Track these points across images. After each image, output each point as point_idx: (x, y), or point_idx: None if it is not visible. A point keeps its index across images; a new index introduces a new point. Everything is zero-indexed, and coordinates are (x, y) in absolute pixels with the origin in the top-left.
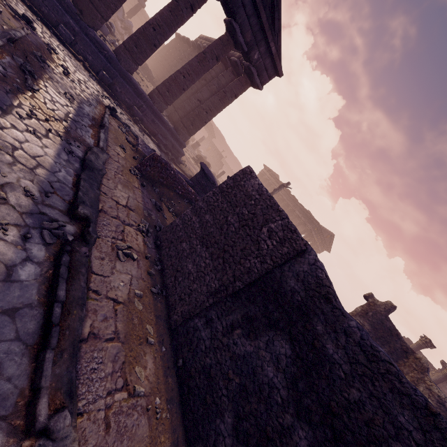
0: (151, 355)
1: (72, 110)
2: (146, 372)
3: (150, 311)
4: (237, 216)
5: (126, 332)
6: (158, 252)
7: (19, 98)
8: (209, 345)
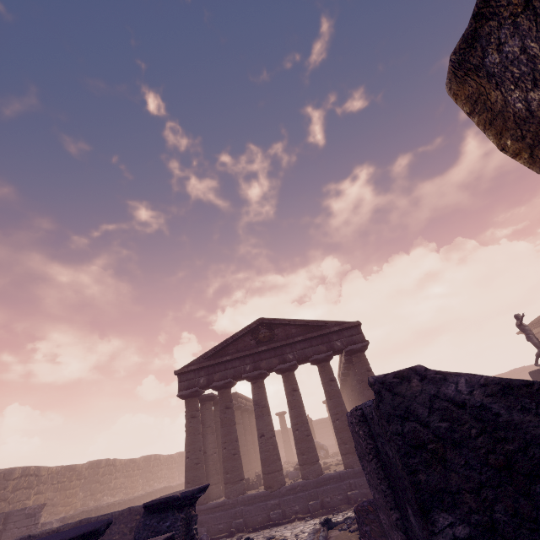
0: None
1: None
2: None
3: None
4: (364, 460)
5: None
6: None
7: None
8: None
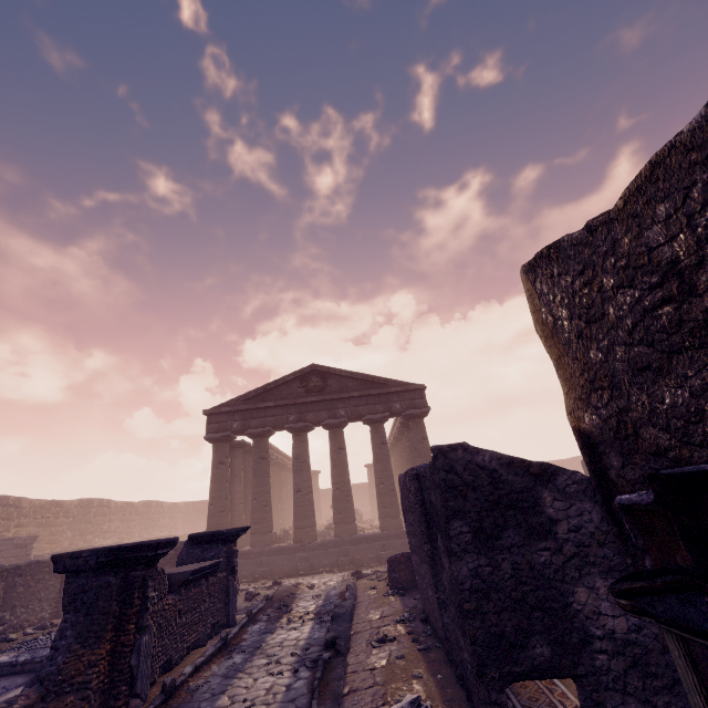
0: (420, 683)
1: (320, 602)
2: (412, 692)
3: (418, 662)
4: (409, 512)
5: (386, 680)
6: (429, 624)
7: (280, 621)
8: (449, 620)
